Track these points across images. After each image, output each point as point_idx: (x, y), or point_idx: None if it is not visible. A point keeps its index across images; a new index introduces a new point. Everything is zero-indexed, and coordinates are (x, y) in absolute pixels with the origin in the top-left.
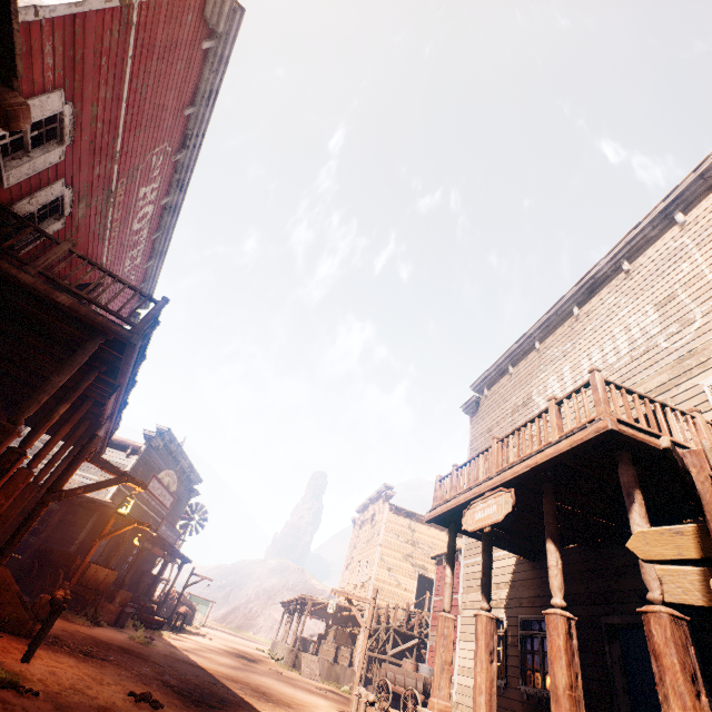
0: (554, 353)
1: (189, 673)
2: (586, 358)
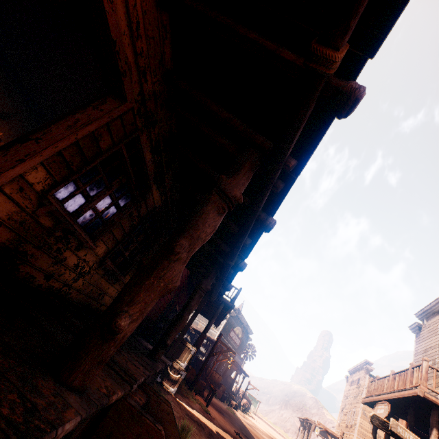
0: None
1: (250, 434)
2: None
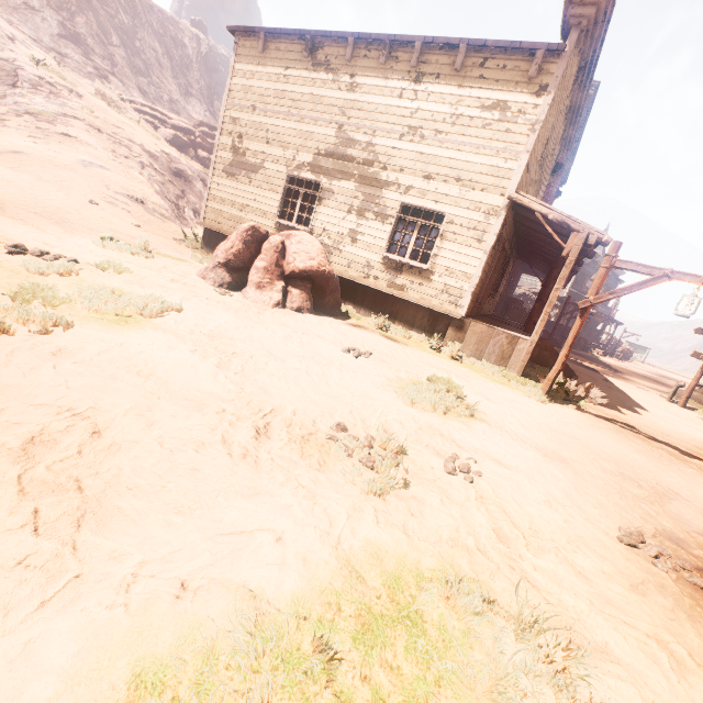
0: None
1: (618, 368)
2: None
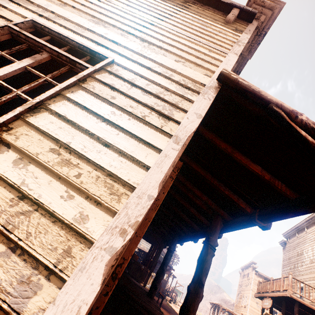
0: (311, 236)
1: None
2: None
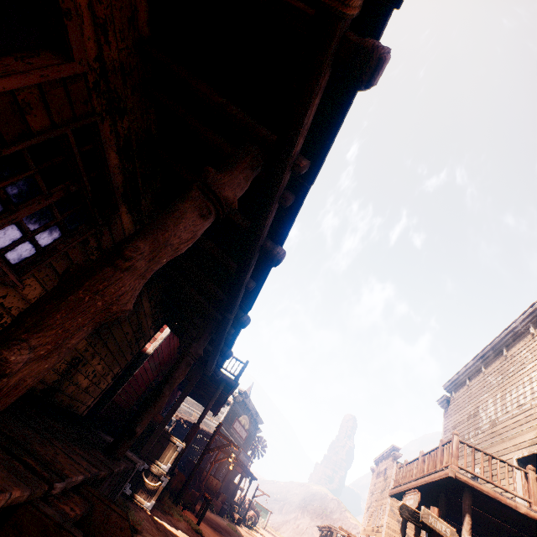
0: (492, 380)
1: None
2: (509, 393)
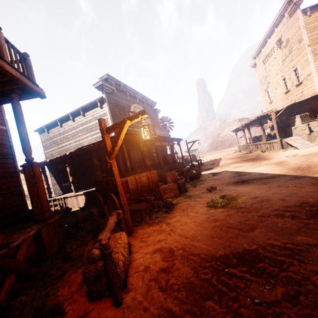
0: None
1: None
2: None
